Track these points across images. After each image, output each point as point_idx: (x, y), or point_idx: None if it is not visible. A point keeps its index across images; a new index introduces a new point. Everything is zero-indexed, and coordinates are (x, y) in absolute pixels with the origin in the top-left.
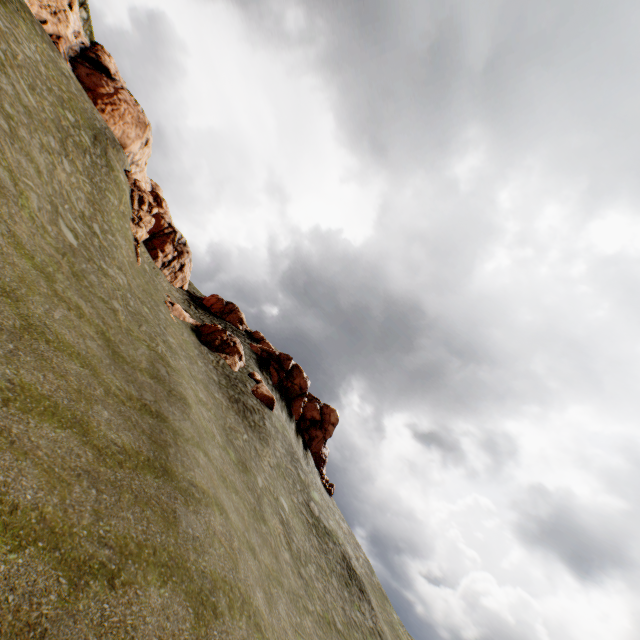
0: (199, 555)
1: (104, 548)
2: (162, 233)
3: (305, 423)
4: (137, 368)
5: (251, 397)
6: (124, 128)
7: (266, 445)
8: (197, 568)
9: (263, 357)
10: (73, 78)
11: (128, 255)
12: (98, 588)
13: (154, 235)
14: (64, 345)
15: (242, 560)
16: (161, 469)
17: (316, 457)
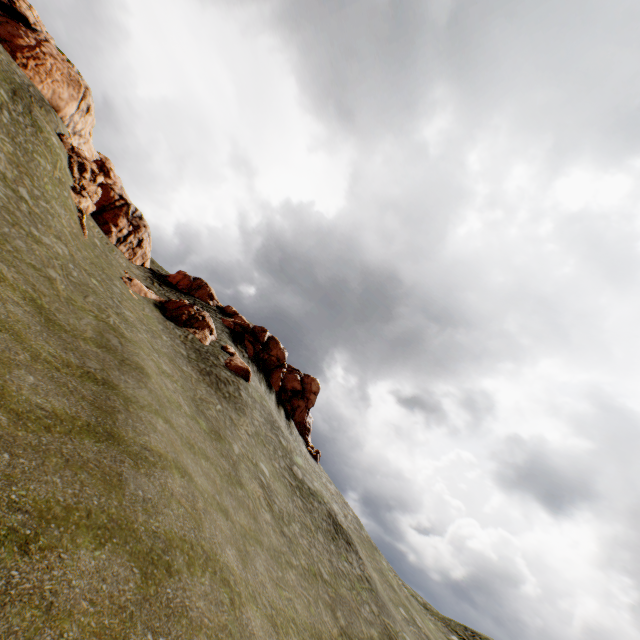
0: (151, 516)
1: (16, 513)
2: (113, 206)
3: (286, 394)
4: (80, 337)
5: (224, 369)
6: (54, 87)
7: (243, 415)
8: (147, 529)
9: (236, 331)
10: None
11: (70, 226)
12: (4, 555)
13: (104, 208)
14: None
15: (208, 520)
16: (105, 434)
17: (300, 426)
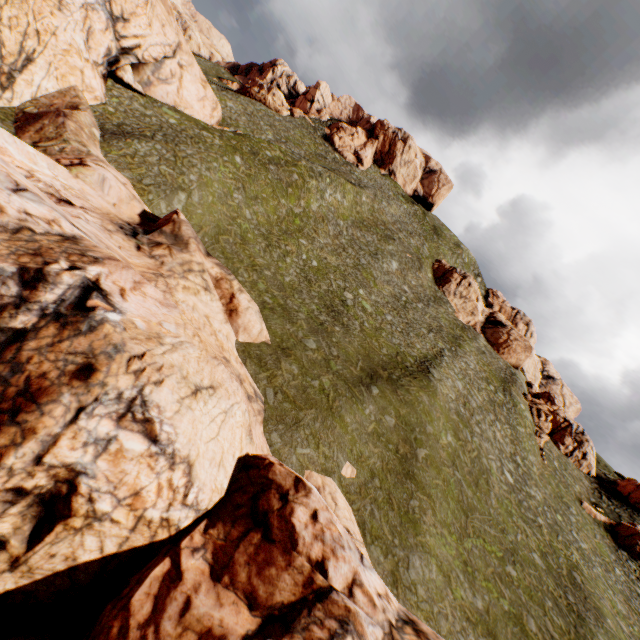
0: None
1: None
2: (558, 427)
3: None
4: (559, 573)
5: None
6: (516, 356)
7: None
8: None
9: None
10: (485, 346)
11: (537, 467)
12: None
13: (552, 430)
14: (524, 558)
15: None
16: None
17: None
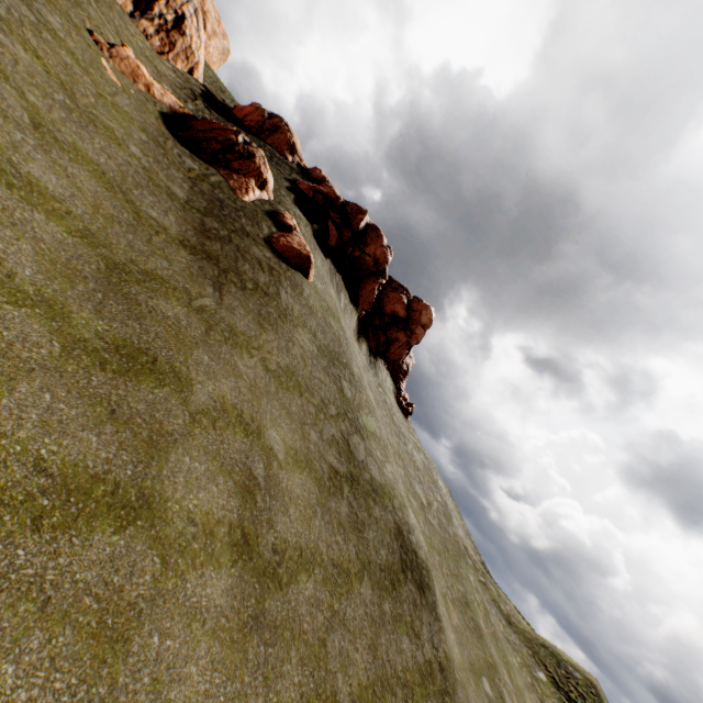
0: None
1: None
2: None
3: (382, 320)
4: None
5: (261, 246)
6: None
7: (269, 331)
8: None
9: (316, 203)
10: None
11: None
12: None
13: None
14: None
15: None
16: None
17: (394, 367)
